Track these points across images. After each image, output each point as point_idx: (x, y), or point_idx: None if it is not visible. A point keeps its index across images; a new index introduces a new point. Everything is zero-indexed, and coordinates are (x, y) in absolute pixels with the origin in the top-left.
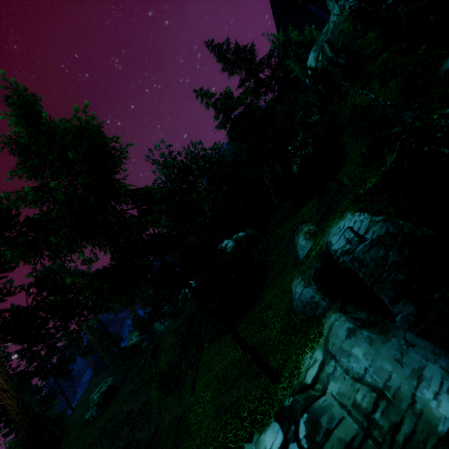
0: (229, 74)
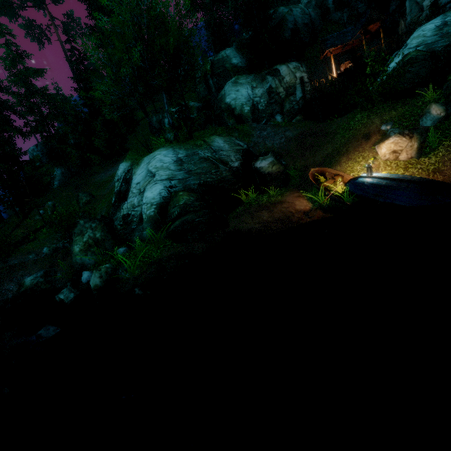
0: None
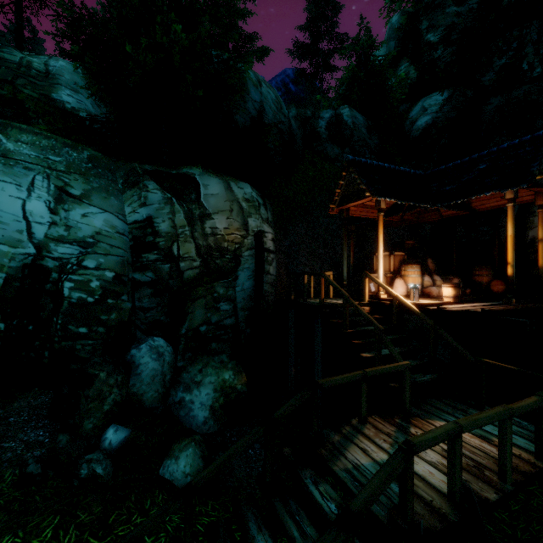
0: (307, 8)
